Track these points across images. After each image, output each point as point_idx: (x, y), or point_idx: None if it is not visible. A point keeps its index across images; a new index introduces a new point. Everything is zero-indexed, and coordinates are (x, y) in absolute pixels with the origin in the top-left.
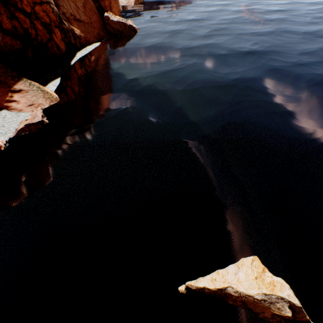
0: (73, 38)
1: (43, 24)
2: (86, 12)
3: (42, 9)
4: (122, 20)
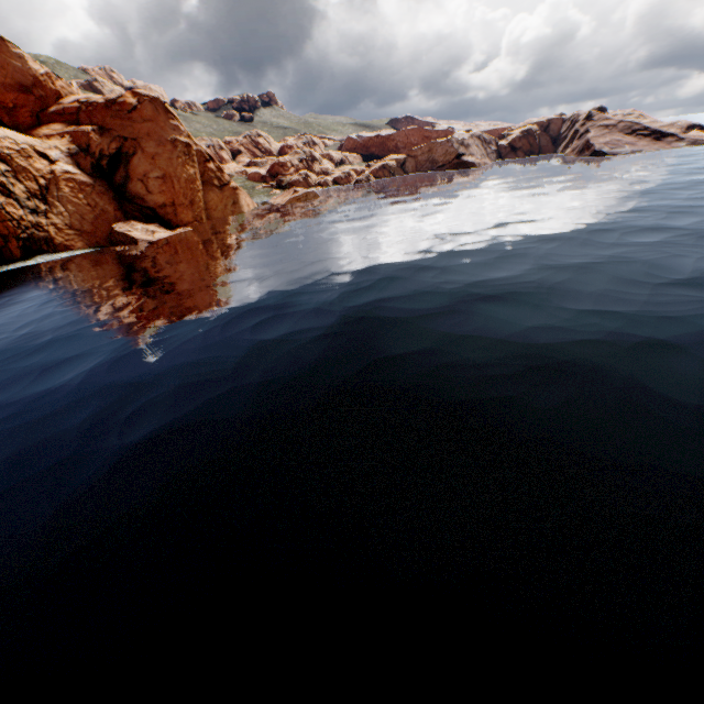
0: (48, 245)
1: (2, 236)
2: (96, 223)
3: (5, 225)
4: (128, 232)
